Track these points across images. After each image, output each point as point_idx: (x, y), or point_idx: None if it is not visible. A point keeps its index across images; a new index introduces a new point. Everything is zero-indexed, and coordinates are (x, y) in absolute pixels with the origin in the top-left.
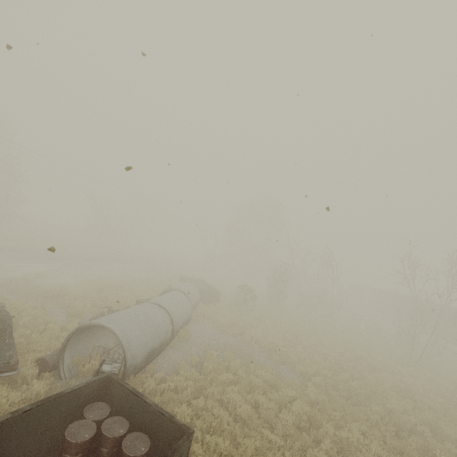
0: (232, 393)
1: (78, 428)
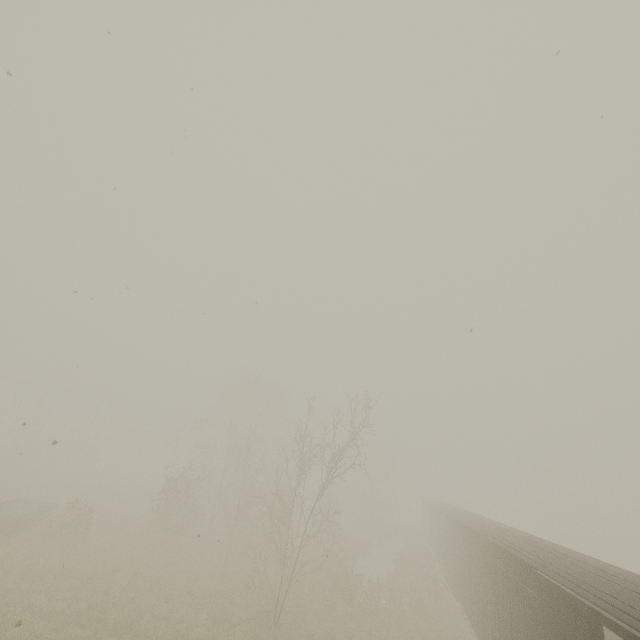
0: None
1: None
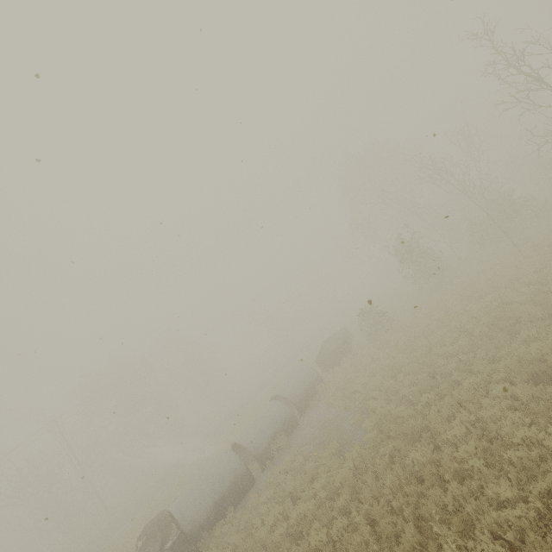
0: (255, 519)
1: None
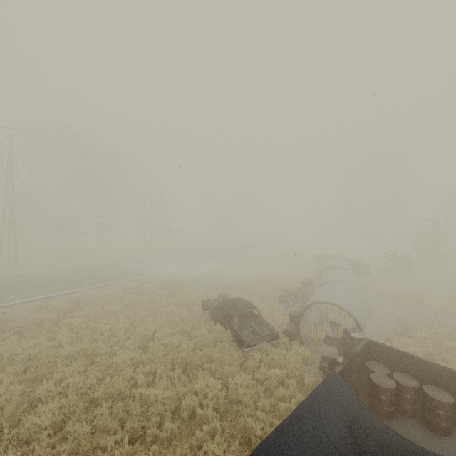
0: None
1: (378, 378)
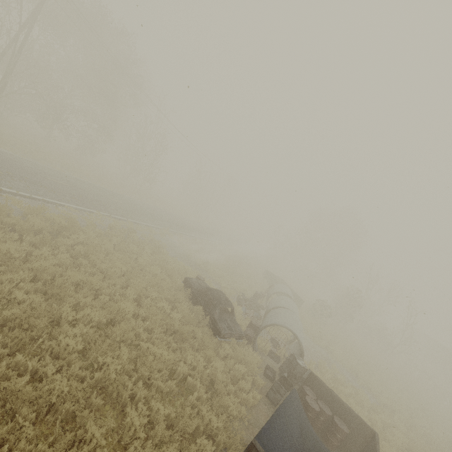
0: (356, 405)
1: (310, 400)
